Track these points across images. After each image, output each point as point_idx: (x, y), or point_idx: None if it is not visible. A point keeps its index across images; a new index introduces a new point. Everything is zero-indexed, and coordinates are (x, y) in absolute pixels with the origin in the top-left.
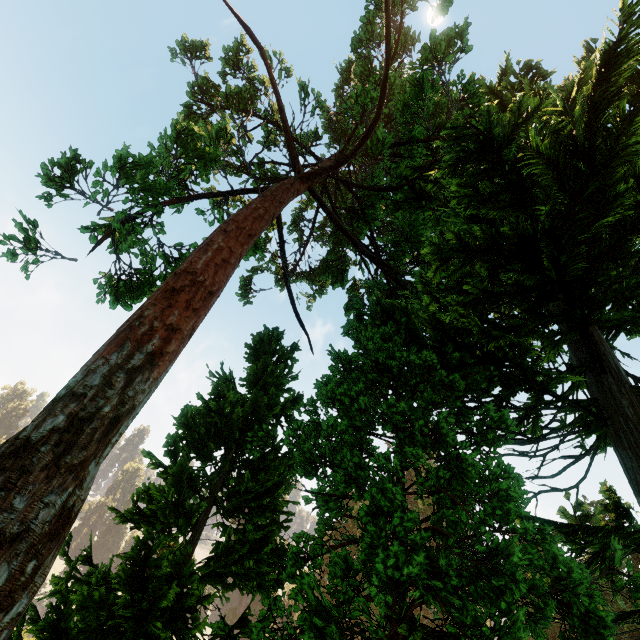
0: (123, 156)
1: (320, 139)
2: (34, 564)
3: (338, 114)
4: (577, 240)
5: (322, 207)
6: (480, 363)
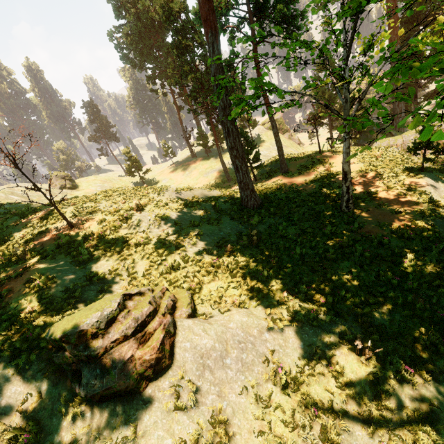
0: None
1: None
2: None
3: None
4: None
5: None
6: None
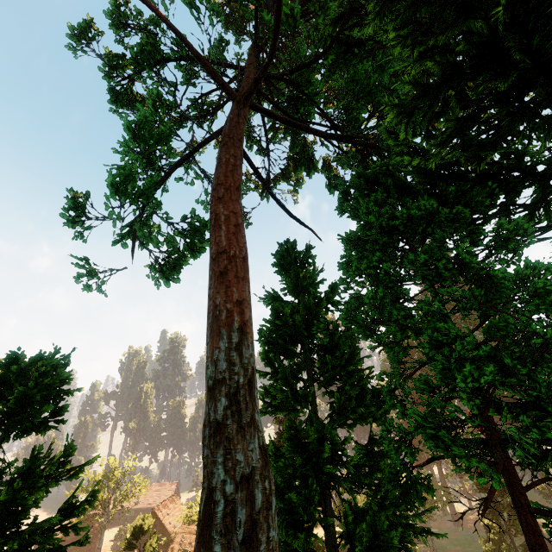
0: (113, 182)
1: (228, 43)
2: (267, 482)
3: (229, 2)
4: (547, 14)
5: (269, 116)
6: (476, 184)
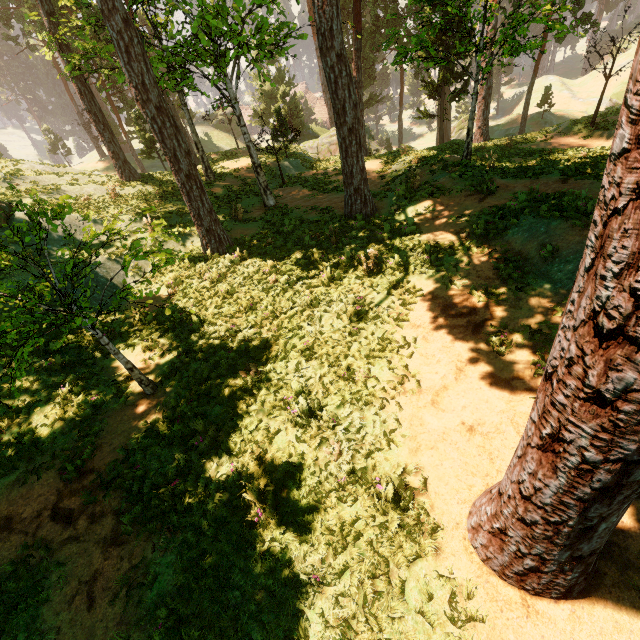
0: None
1: None
2: None
3: None
4: None
5: None
6: None
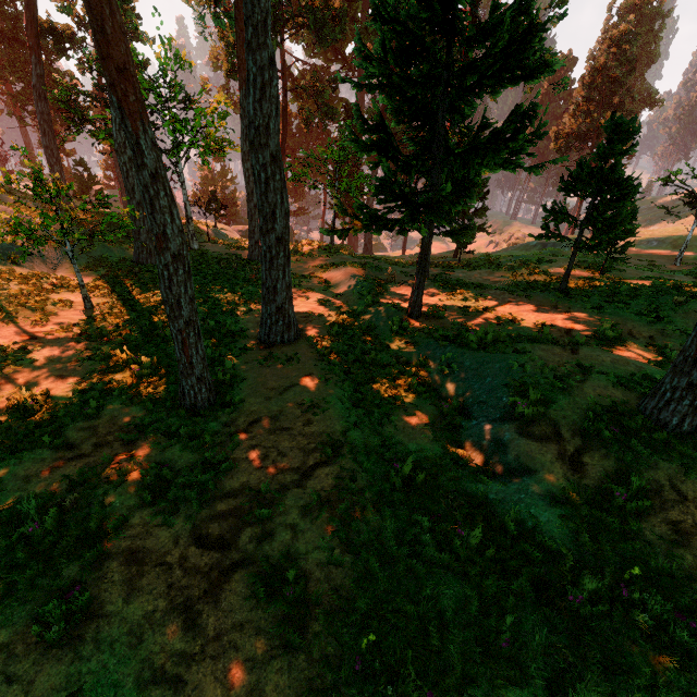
0: None
1: None
2: None
3: None
4: None
5: None
6: None
